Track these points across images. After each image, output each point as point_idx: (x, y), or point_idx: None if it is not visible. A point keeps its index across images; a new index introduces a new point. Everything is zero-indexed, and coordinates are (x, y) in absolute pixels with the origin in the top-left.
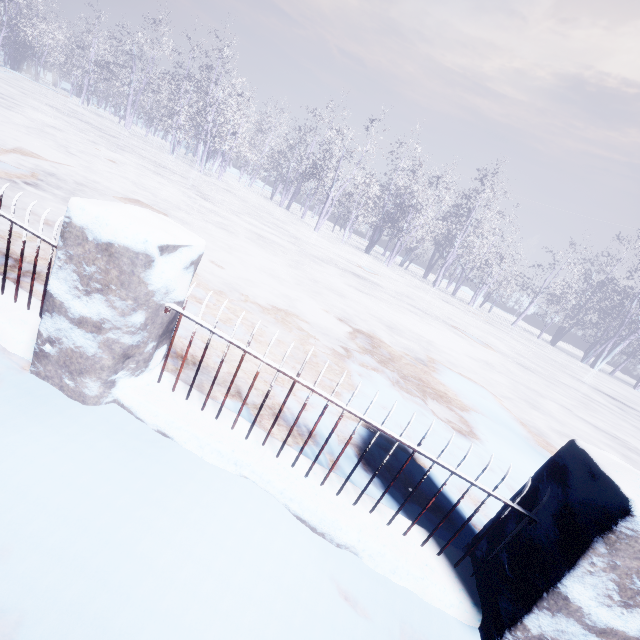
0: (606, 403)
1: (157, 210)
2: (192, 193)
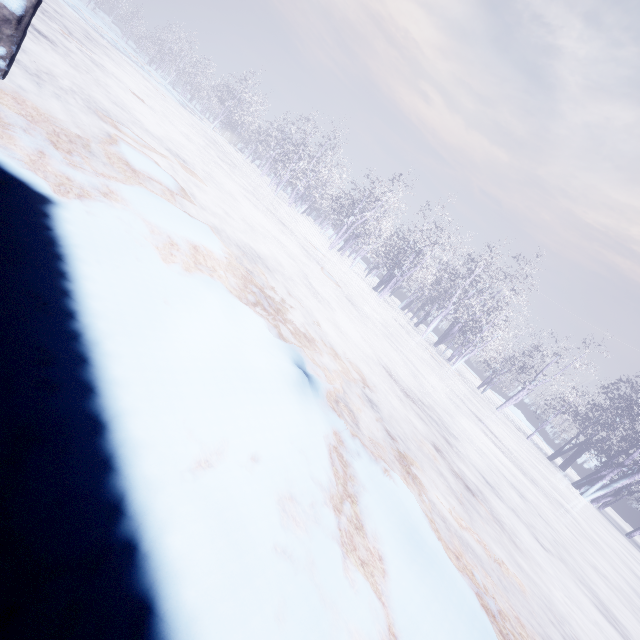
0: (438, 388)
1: (145, 103)
2: (217, 156)
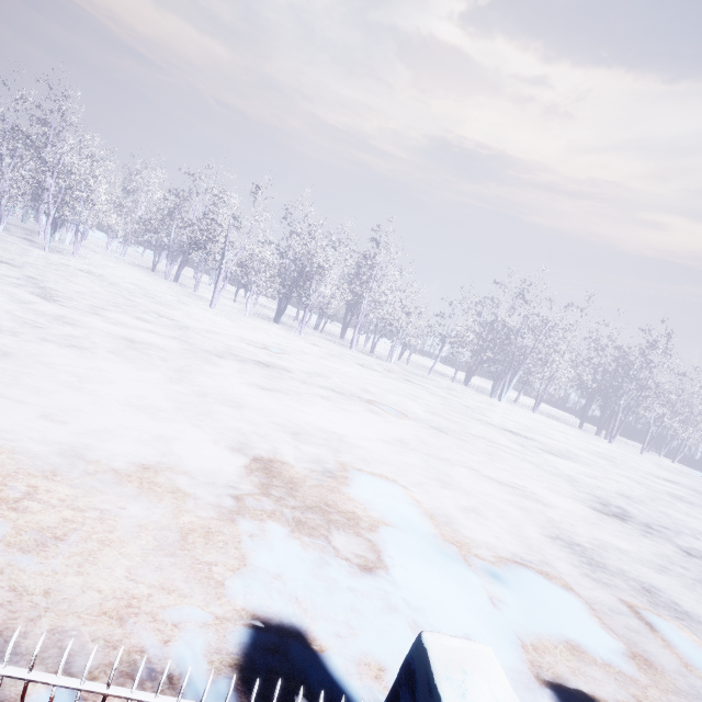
0: (510, 443)
1: None
2: (26, 292)
